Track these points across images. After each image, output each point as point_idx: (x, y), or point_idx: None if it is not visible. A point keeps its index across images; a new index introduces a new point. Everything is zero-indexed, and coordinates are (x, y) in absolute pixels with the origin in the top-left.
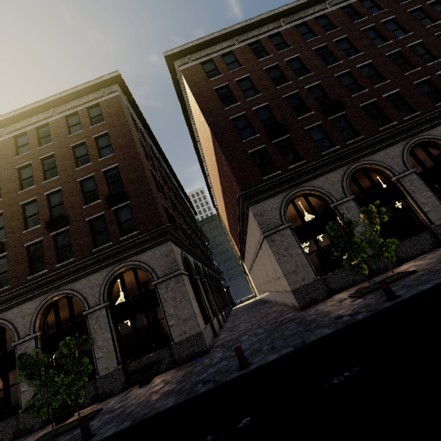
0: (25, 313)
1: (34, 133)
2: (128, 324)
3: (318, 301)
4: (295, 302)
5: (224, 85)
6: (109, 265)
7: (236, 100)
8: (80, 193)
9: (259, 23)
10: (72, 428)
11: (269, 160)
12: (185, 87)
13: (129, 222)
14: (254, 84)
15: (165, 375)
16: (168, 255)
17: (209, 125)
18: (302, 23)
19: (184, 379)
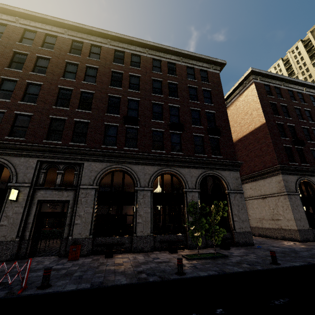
0: (146, 172)
1: (166, 64)
2: (159, 207)
3: (309, 241)
4: (294, 237)
5: (274, 103)
6: (203, 168)
7: (279, 114)
8: (191, 116)
9: (296, 83)
10: (219, 256)
11: (291, 154)
12: (244, 89)
13: (215, 149)
14: (288, 111)
15: (237, 248)
16: (237, 179)
17: (265, 119)
18: (312, 95)
19: (282, 253)
